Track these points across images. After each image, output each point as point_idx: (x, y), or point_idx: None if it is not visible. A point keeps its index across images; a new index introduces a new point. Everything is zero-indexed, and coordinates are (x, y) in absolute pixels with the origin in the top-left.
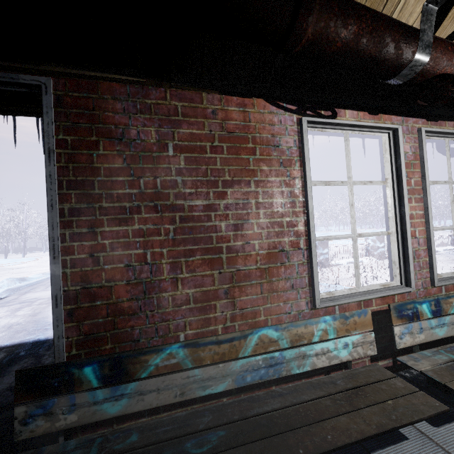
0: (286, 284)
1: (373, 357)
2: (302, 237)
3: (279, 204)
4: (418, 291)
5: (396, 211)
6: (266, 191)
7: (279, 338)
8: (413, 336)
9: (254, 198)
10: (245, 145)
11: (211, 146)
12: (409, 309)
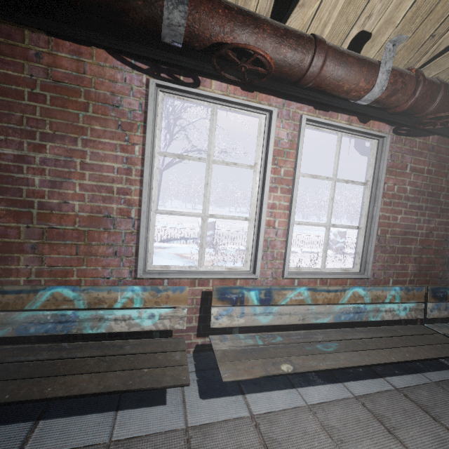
0: (108, 249)
1: (200, 333)
2: (135, 206)
3: (110, 169)
4: (265, 280)
5: (258, 198)
6: (96, 152)
7: (76, 298)
8: (232, 319)
9: (80, 157)
10: (75, 99)
11: (31, 93)
12: (234, 294)
